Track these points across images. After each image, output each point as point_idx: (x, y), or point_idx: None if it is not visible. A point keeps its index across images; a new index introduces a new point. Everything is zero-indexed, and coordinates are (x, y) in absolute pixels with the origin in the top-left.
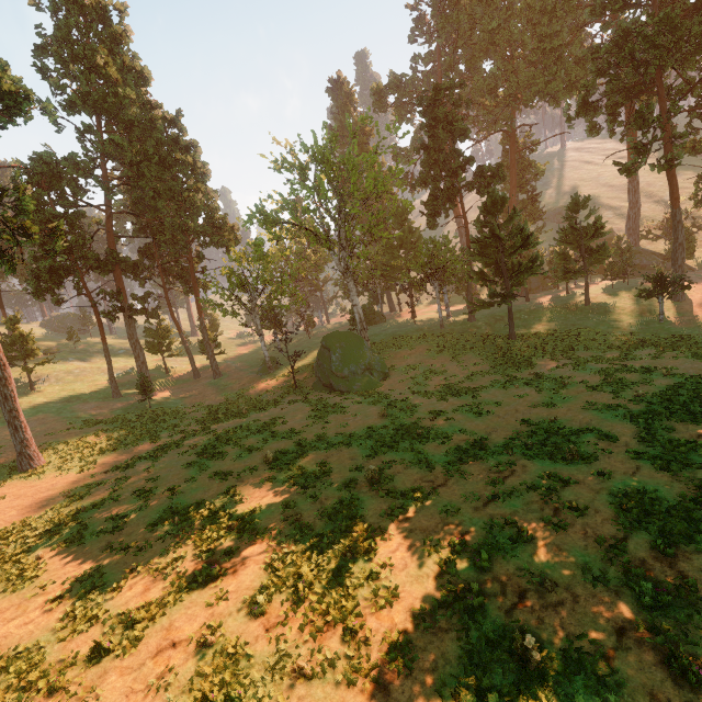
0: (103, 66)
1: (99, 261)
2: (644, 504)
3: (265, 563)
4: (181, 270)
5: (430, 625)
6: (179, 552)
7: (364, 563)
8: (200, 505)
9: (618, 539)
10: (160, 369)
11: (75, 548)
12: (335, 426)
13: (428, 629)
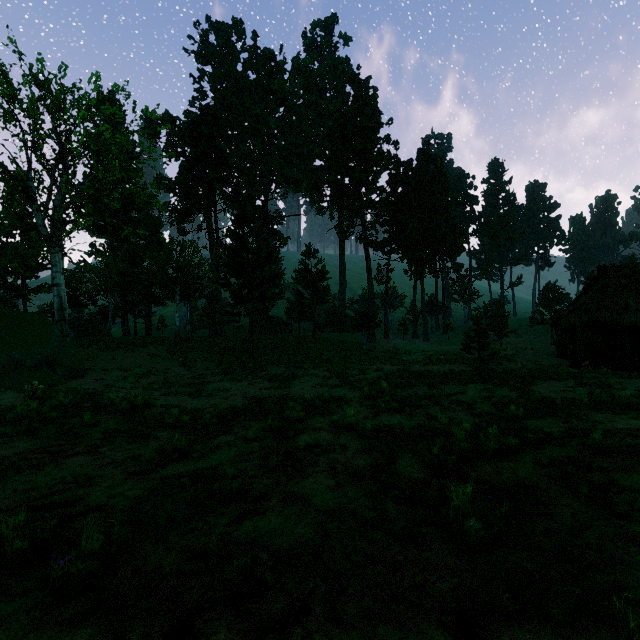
0: None
1: None
2: (395, 434)
3: None
4: None
5: None
6: None
7: None
8: None
9: (381, 465)
10: None
11: None
12: None
13: None
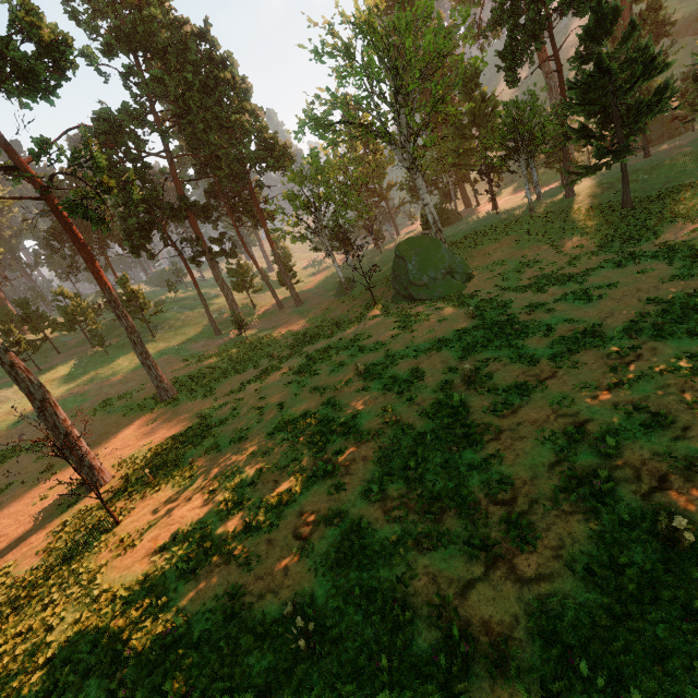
0: None
1: (173, 210)
2: None
3: (374, 459)
4: (246, 204)
5: (552, 509)
6: (296, 453)
7: (471, 455)
8: (306, 415)
9: None
10: (248, 305)
11: (215, 455)
12: (421, 333)
13: (549, 511)
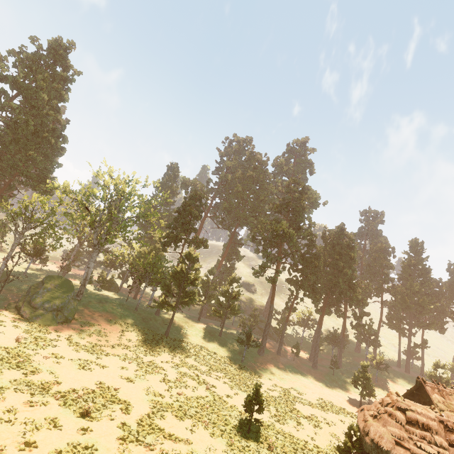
0: (42, 80)
1: None
2: None
3: None
4: None
5: None
6: None
7: None
8: None
9: None
10: None
11: None
12: None
13: None
